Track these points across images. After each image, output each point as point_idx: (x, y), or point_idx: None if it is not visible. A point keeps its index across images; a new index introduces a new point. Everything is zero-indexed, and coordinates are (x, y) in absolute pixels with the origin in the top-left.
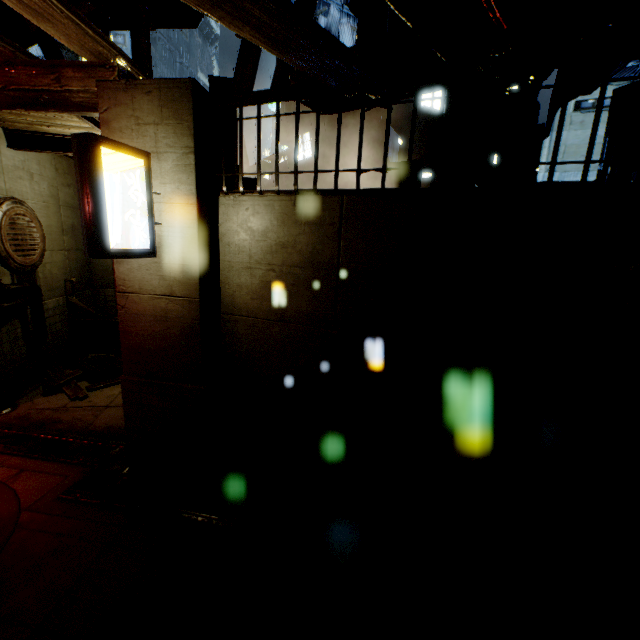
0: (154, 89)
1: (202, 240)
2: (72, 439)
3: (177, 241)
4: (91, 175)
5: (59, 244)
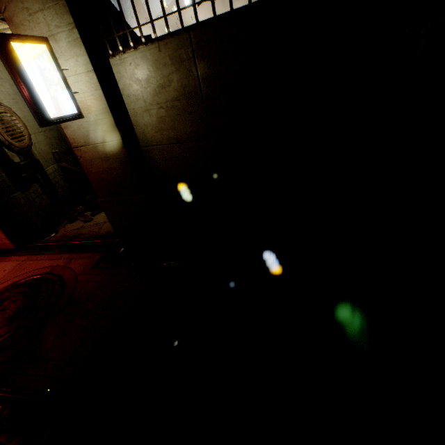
0: None
1: (108, 97)
2: (90, 241)
3: (93, 102)
4: (15, 67)
5: (37, 128)
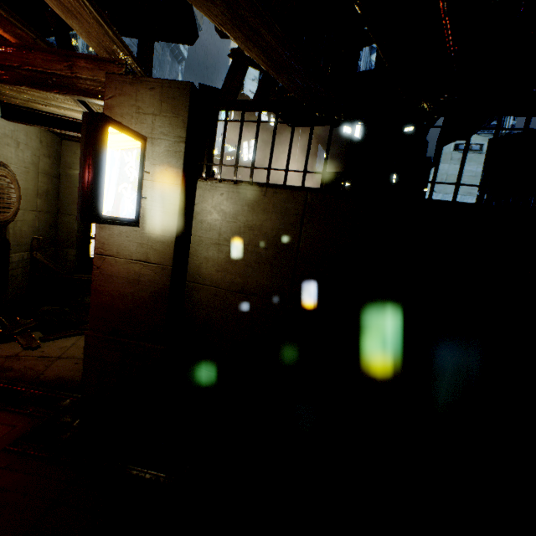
0: (157, 86)
1: (181, 216)
2: (23, 388)
3: (159, 214)
4: (96, 149)
5: (32, 205)
